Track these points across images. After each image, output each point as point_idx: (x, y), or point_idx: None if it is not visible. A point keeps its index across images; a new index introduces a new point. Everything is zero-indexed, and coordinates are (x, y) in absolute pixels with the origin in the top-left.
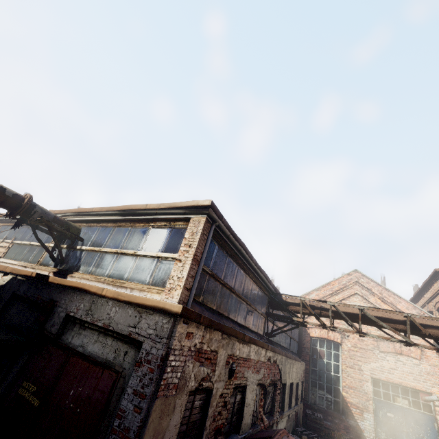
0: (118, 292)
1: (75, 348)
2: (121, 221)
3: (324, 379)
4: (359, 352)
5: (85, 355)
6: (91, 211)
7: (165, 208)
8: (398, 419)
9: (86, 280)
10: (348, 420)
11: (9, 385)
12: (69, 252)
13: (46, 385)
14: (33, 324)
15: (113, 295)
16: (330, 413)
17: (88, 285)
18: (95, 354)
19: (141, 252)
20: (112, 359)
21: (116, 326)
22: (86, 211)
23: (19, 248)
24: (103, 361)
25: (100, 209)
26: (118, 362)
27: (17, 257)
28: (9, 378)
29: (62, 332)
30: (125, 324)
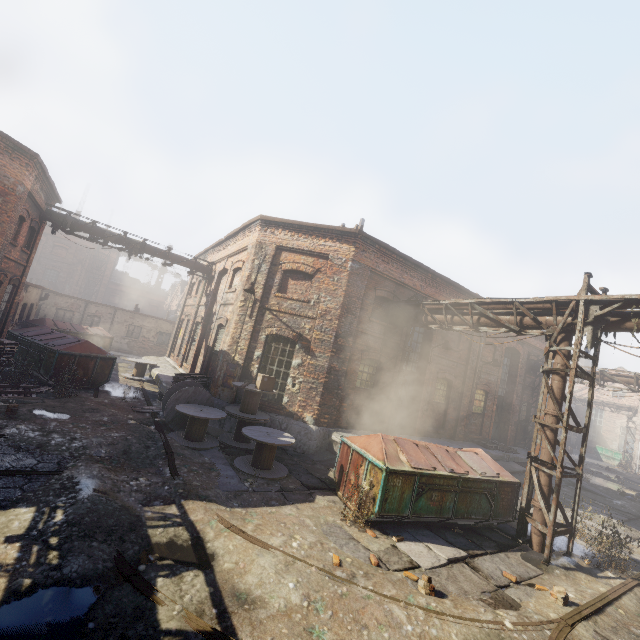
0: None
1: None
2: None
3: (591, 427)
4: (615, 414)
5: None
6: None
7: None
8: (632, 444)
9: None
10: (603, 444)
11: None
12: None
13: None
14: None
15: None
16: (593, 441)
17: None
18: None
19: None
20: None
21: None
22: None
23: None
24: None
25: None
26: None
27: None
28: None
29: None
30: None
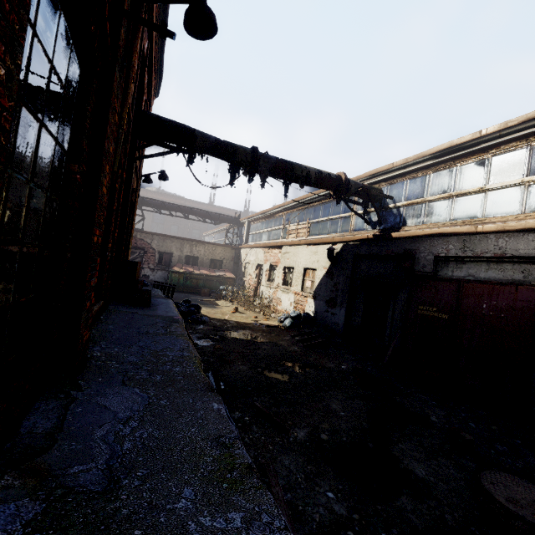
0: (501, 225)
1: (461, 278)
2: (437, 164)
3: None
4: None
5: (480, 281)
6: (392, 167)
7: (518, 124)
8: None
9: (428, 229)
10: None
11: (403, 310)
12: (381, 213)
13: (447, 305)
14: (395, 271)
15: (495, 228)
16: None
17: (451, 229)
18: (494, 279)
19: (492, 186)
20: (521, 279)
21: (515, 253)
22: (385, 170)
23: (319, 225)
24: (509, 282)
25: (404, 161)
26: (532, 279)
27: (323, 232)
28: (400, 307)
29: (435, 270)
30: (530, 248)
